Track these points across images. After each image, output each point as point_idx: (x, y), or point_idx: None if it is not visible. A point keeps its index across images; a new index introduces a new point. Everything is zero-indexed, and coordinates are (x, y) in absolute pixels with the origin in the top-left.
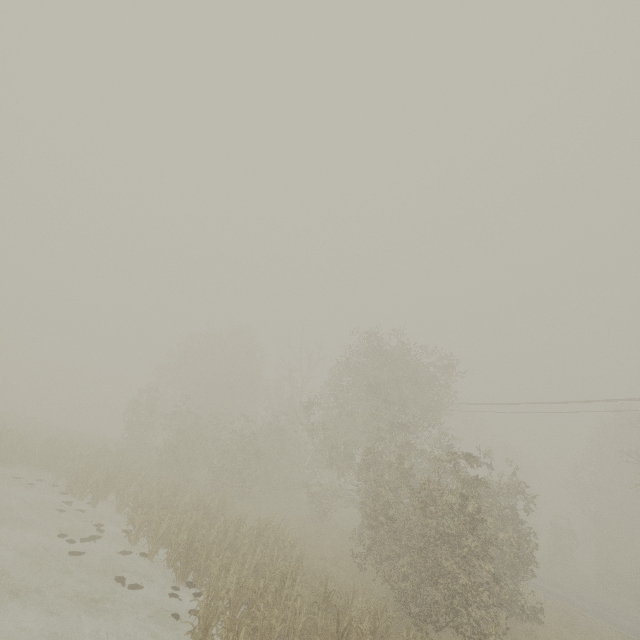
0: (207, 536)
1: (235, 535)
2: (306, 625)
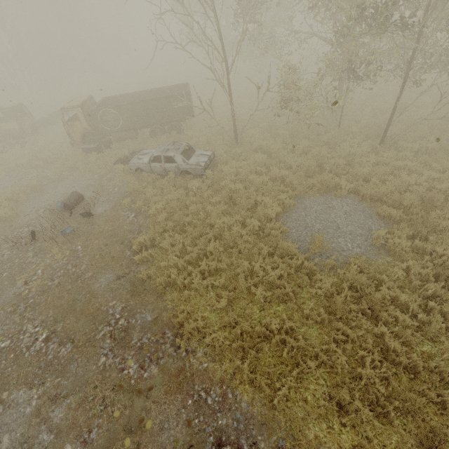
0: None
1: None
2: None
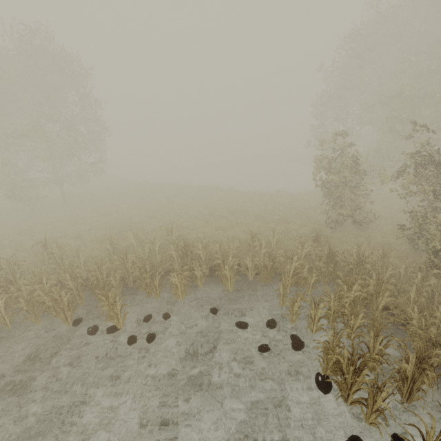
0: None
1: None
2: None
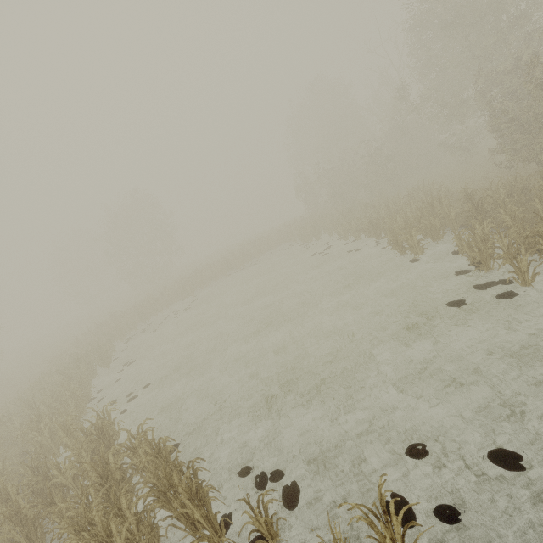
0: (379, 216)
1: (395, 206)
2: (457, 215)
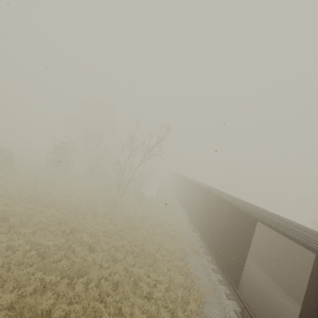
0: None
1: None
2: None
